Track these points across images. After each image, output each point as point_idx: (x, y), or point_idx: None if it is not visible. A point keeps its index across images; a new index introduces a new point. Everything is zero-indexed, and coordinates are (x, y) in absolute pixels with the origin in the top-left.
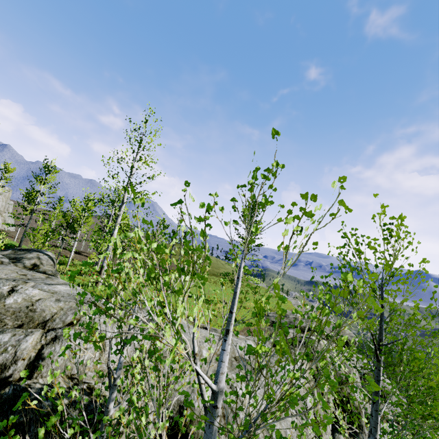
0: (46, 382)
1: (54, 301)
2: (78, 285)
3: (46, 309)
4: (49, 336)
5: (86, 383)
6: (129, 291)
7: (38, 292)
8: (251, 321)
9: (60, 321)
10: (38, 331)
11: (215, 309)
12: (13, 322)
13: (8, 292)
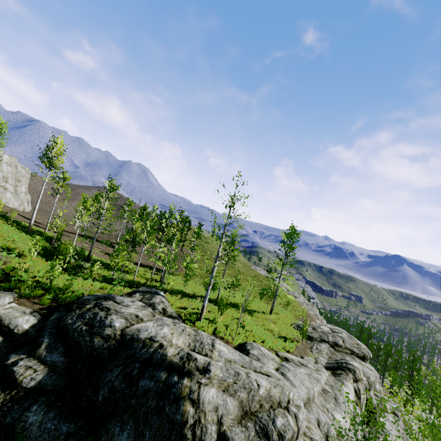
0: (303, 440)
1: (274, 388)
2: (187, 319)
3: (275, 394)
4: (293, 415)
5: (312, 437)
6: (221, 323)
7: (265, 382)
8: (294, 337)
9: (284, 401)
10: (286, 412)
11: (264, 324)
12: (267, 404)
13: (258, 387)
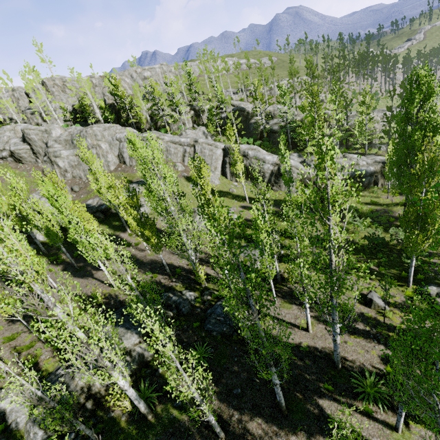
0: None
1: None
2: None
3: None
4: None
5: None
6: None
7: None
8: None
9: None
10: None
11: None
12: None
13: None
